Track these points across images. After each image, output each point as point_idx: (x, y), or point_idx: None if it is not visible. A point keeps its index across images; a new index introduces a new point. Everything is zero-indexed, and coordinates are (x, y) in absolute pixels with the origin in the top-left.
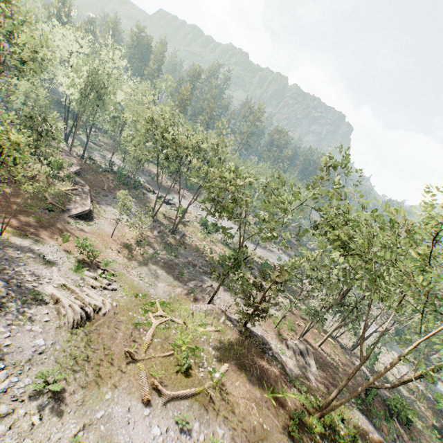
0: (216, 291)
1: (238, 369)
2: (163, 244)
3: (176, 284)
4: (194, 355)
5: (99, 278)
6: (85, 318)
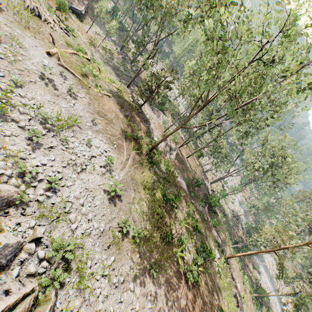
0: (132, 80)
1: (118, 104)
2: (121, 63)
3: (114, 75)
4: (93, 75)
5: (61, 24)
6: (37, 14)
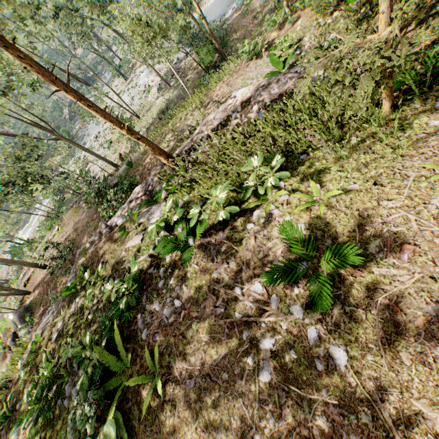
0: None
1: None
2: None
3: None
4: None
5: None
6: None
